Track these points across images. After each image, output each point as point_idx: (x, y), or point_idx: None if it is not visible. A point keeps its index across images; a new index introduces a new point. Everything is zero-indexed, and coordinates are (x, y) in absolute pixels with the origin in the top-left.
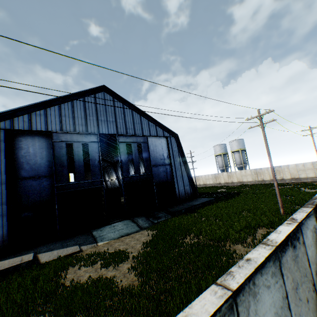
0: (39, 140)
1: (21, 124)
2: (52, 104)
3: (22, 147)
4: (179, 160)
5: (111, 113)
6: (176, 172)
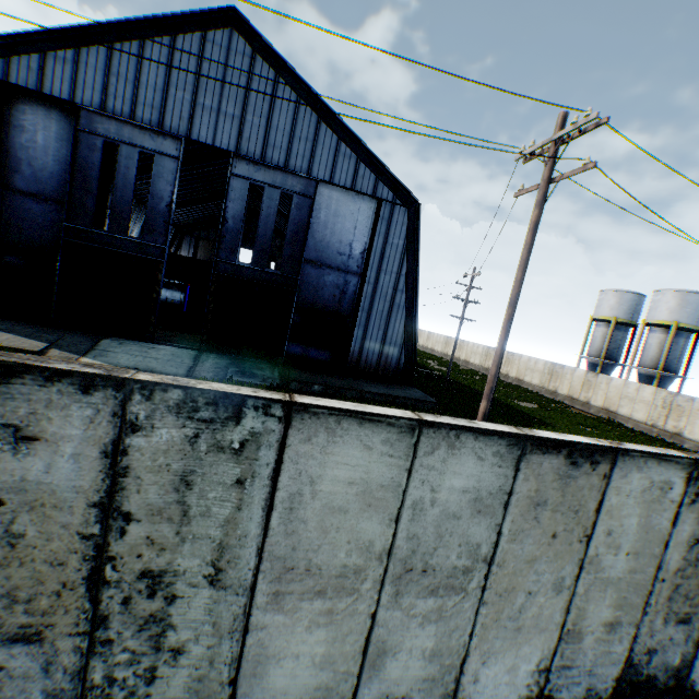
0: (60, 123)
1: (24, 75)
2: (95, 41)
3: (25, 128)
4: (397, 274)
5: (235, 93)
6: (374, 301)
